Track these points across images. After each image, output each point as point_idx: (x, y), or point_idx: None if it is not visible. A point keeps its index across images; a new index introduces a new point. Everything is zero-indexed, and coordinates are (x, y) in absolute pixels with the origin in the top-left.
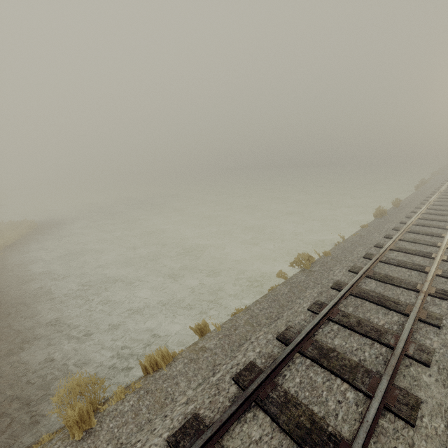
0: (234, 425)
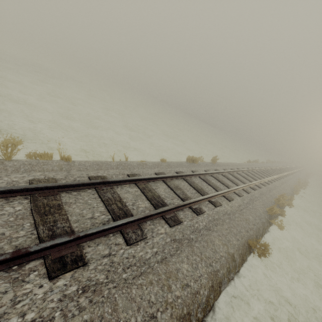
0: None
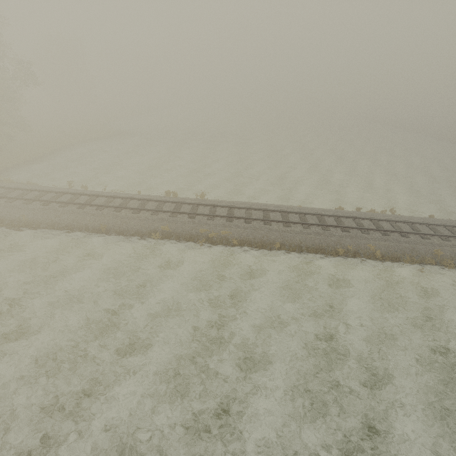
0: None
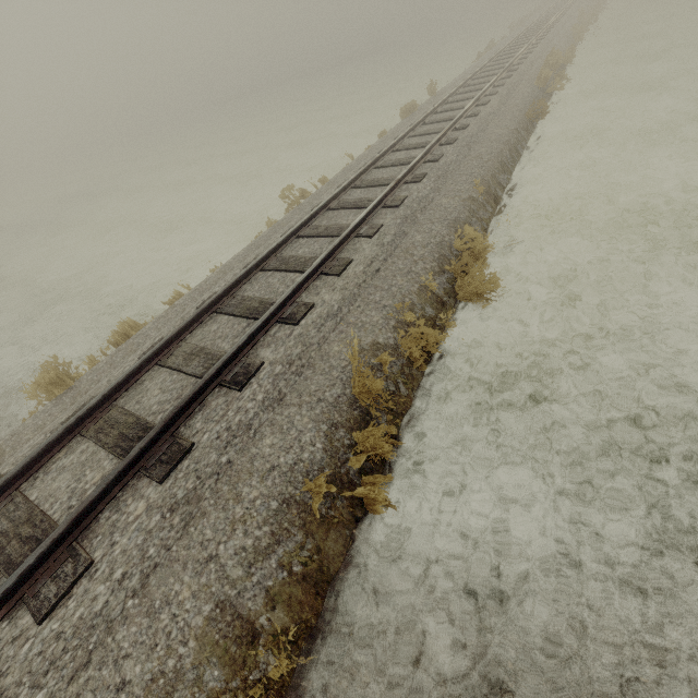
0: (198, 331)
